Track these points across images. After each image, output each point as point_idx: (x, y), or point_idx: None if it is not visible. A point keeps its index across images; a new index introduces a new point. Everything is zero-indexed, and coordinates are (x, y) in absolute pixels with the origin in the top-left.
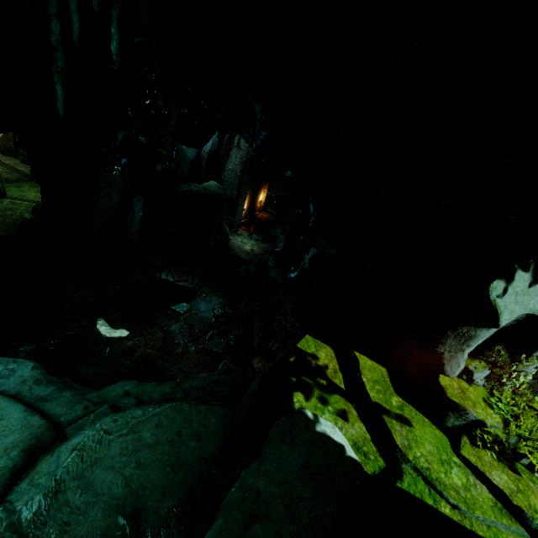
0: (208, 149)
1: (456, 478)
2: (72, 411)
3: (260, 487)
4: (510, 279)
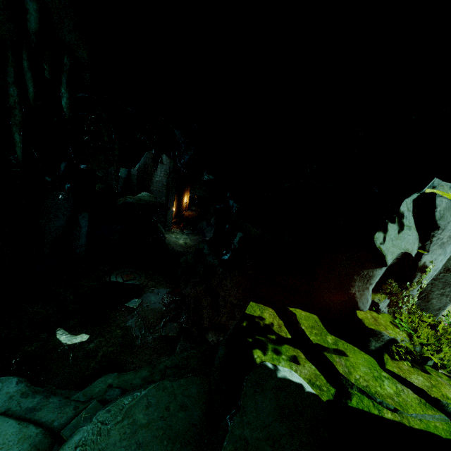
0: (136, 167)
1: (388, 388)
2: (63, 414)
3: (247, 436)
4: (385, 230)
